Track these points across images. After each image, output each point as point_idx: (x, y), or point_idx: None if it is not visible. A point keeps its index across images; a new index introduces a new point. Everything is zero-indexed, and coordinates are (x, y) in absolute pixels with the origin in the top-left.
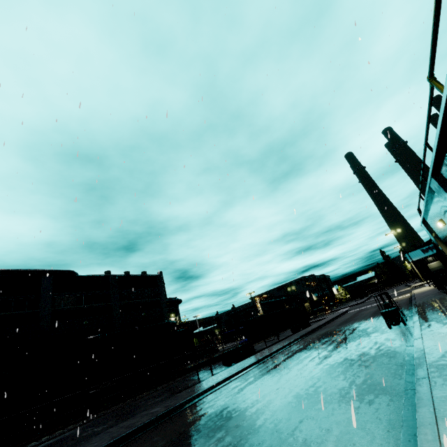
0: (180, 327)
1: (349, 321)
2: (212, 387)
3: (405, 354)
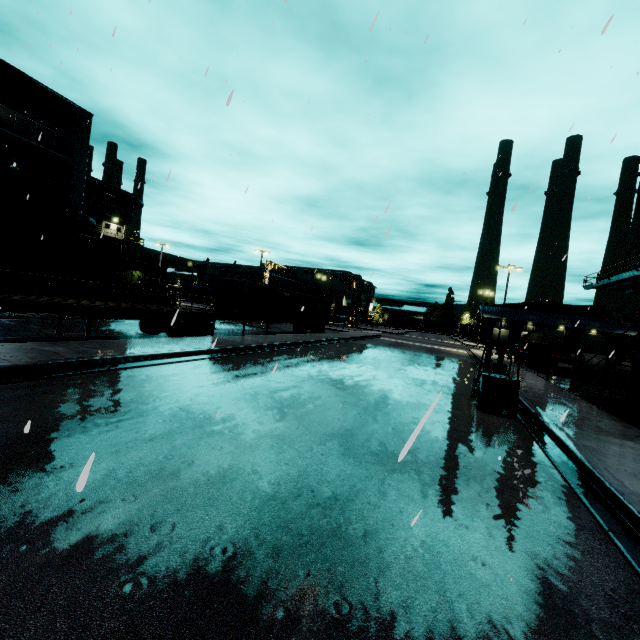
0: (124, 245)
1: (384, 352)
2: (0, 371)
3: (638, 584)
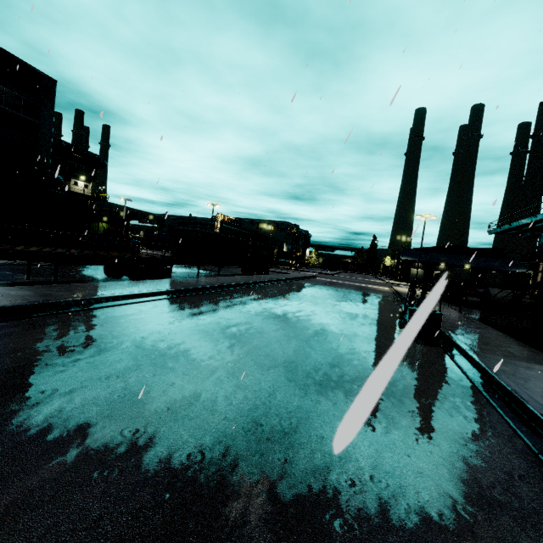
0: (91, 200)
1: (321, 290)
2: None
3: None
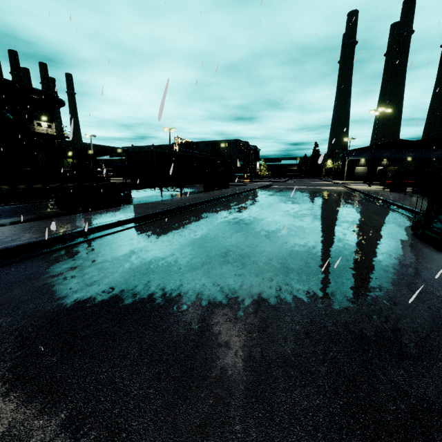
0: (57, 139)
1: (285, 198)
2: None
3: None
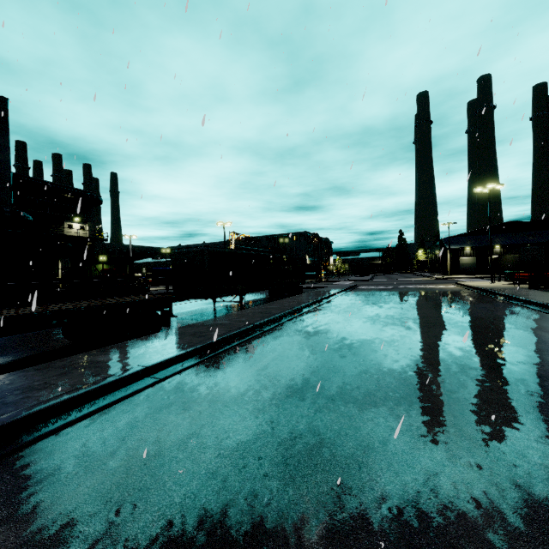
0: (90, 242)
1: (388, 305)
2: None
3: None
